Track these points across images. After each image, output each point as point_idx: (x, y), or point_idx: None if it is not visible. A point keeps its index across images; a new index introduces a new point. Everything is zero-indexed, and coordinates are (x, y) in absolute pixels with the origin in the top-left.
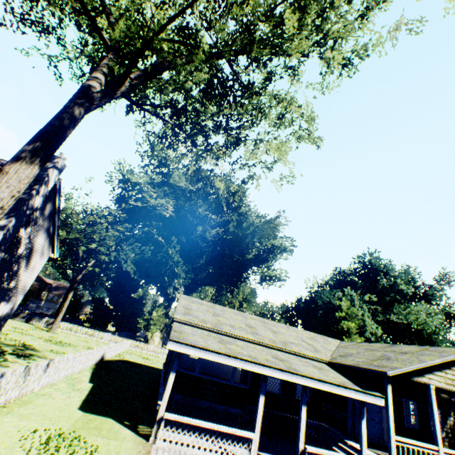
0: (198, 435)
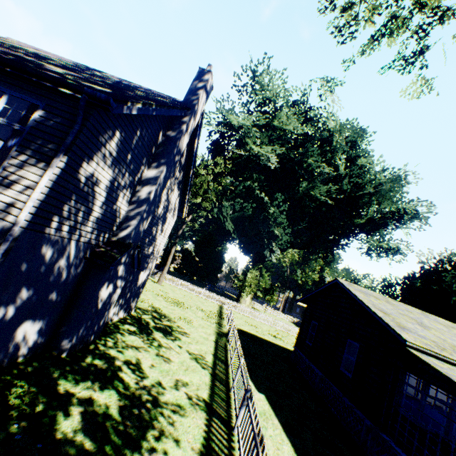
0: None
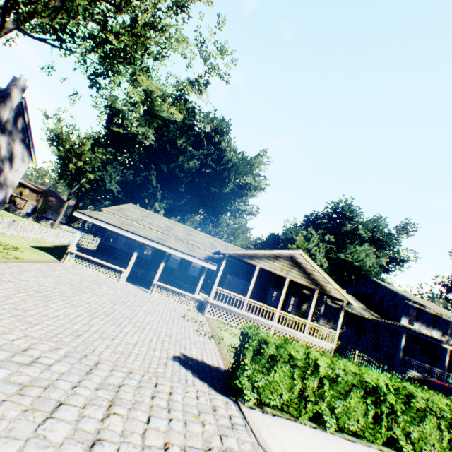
0: (102, 272)
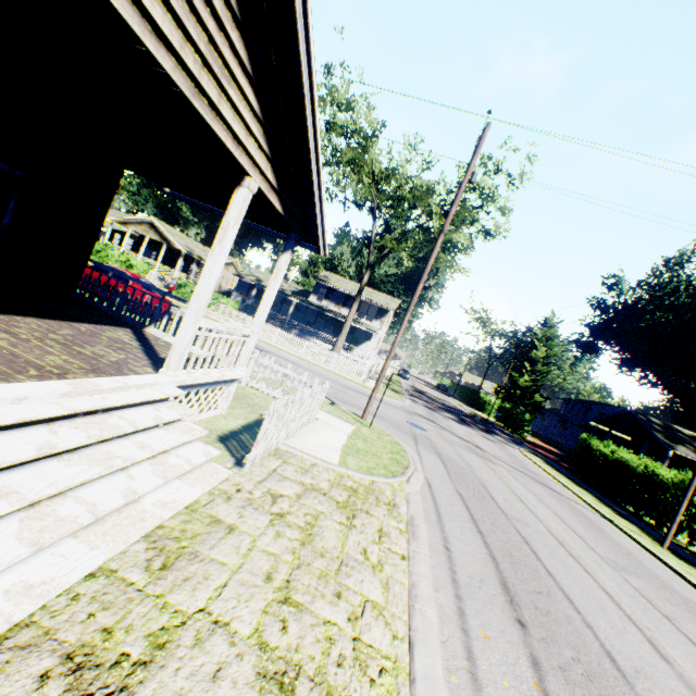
0: None
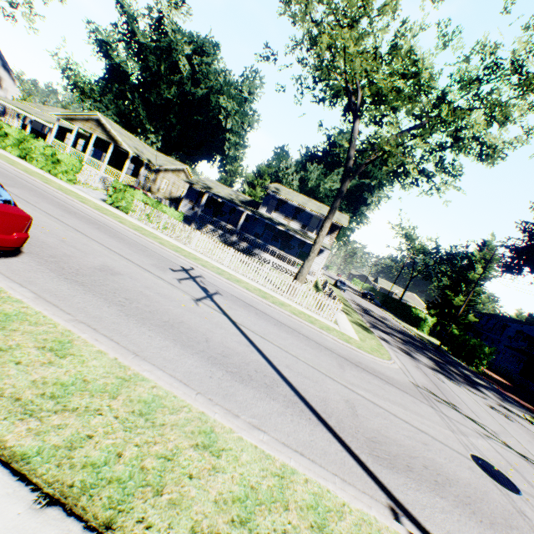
0: None
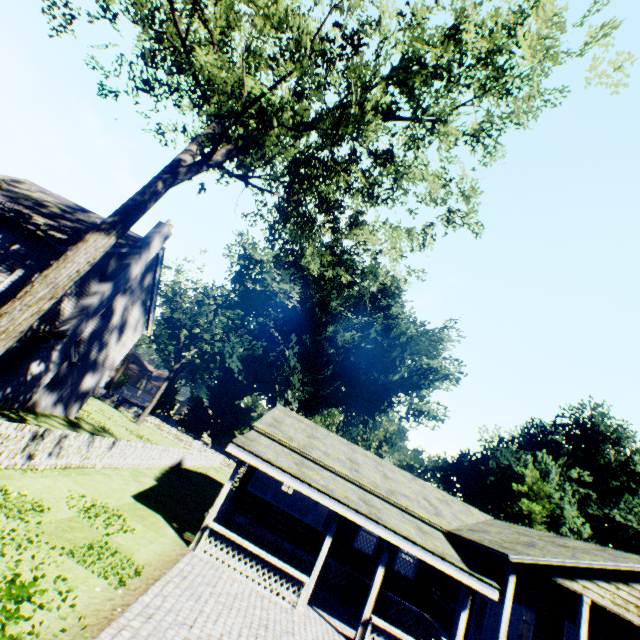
0: (250, 565)
